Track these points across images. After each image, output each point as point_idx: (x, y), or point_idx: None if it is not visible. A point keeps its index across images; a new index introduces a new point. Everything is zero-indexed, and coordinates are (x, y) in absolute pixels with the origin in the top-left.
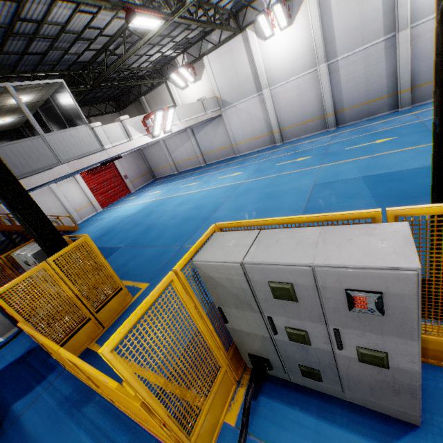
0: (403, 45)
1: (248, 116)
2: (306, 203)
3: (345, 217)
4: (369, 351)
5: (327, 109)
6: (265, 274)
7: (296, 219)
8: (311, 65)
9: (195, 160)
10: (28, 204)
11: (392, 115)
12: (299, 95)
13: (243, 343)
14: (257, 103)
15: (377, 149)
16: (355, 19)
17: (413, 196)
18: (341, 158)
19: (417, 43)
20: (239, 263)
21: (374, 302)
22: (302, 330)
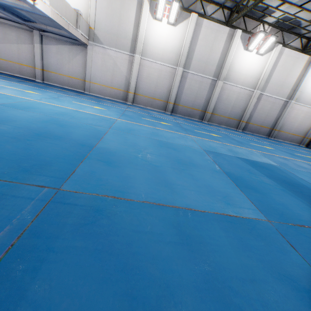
0: (218, 88)
1: (113, 66)
2: (219, 167)
3: None
4: None
5: (171, 98)
6: None
7: None
8: (174, 63)
9: (29, 69)
10: None
11: (201, 122)
12: (158, 77)
13: None
14: (126, 61)
15: (219, 139)
16: (206, 56)
17: (295, 185)
18: (201, 136)
19: (222, 92)
20: None
21: None
22: None
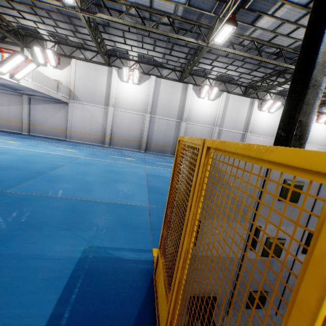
0: (182, 127)
1: (91, 117)
2: (147, 183)
3: None
4: None
5: (143, 139)
6: None
7: None
8: (142, 111)
9: (17, 125)
10: None
11: (172, 157)
12: (130, 123)
13: (194, 279)
14: (102, 112)
15: None
16: (168, 104)
17: None
18: (157, 166)
19: (187, 130)
20: None
21: None
22: (282, 238)
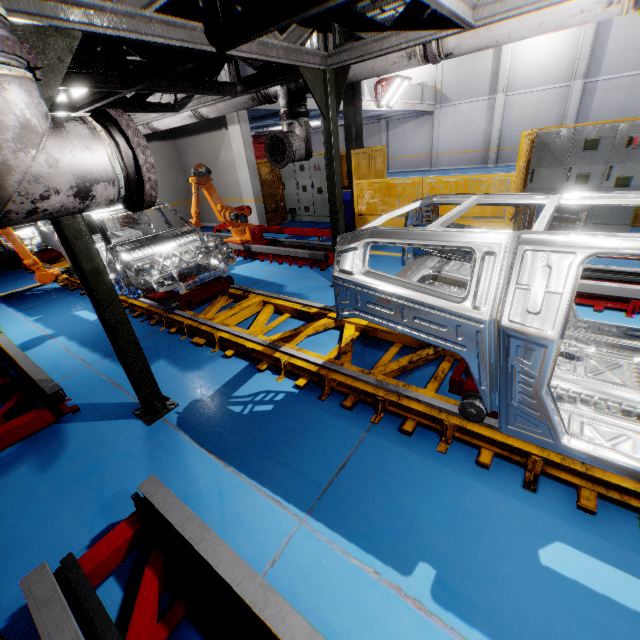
0: None
1: (466, 122)
2: None
3: (630, 120)
4: (622, 176)
5: None
6: (586, 133)
7: (600, 123)
8: (566, 78)
9: None
10: (359, 104)
11: None
12: (537, 112)
13: None
14: (484, 109)
15: None
16: (635, 37)
17: None
18: None
19: None
20: (572, 129)
21: (639, 139)
22: (588, 173)
